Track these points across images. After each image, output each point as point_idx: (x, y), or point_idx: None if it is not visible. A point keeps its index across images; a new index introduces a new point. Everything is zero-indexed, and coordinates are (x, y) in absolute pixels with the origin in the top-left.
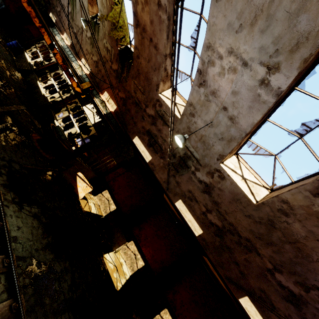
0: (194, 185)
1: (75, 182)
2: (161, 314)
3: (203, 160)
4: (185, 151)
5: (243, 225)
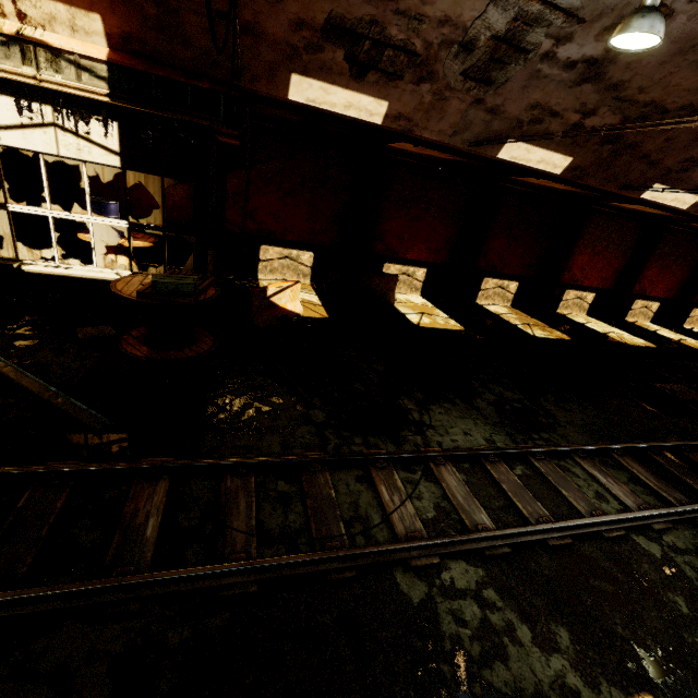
0: (546, 85)
1: (276, 308)
2: (482, 288)
3: (595, 4)
4: (518, 10)
5: (684, 88)
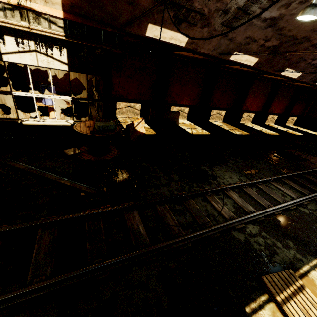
0: (254, 28)
1: (136, 132)
2: (211, 115)
3: None
4: None
5: (305, 30)
